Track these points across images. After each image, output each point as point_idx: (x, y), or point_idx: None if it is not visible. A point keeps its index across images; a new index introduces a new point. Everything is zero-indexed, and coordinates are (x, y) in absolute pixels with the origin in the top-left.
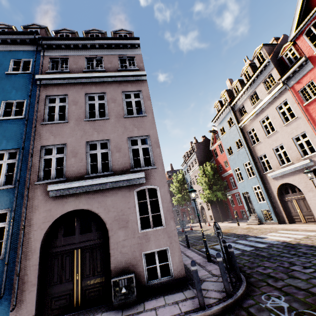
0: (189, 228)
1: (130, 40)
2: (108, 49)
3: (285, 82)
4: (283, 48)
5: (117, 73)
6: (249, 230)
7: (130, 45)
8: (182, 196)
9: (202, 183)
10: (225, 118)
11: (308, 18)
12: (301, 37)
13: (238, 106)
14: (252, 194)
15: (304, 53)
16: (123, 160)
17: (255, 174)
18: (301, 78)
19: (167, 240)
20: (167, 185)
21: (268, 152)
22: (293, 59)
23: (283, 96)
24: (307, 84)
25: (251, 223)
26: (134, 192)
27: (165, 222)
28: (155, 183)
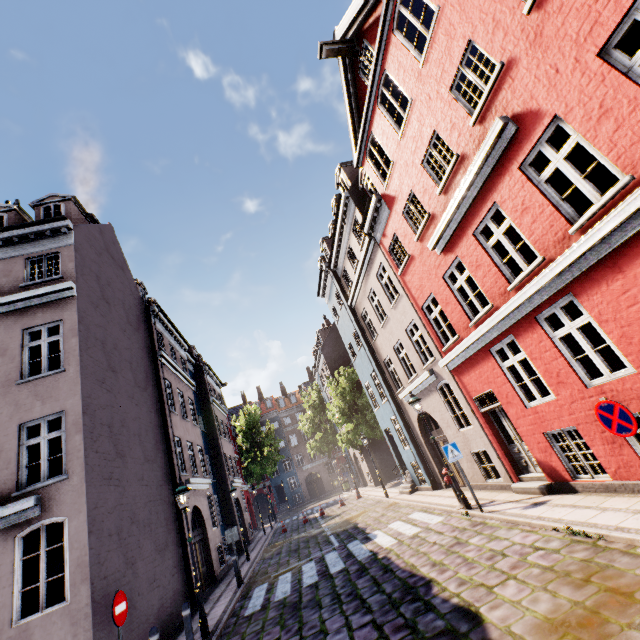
0: (327, 508)
1: (50, 223)
2: (7, 247)
3: (373, 233)
4: (360, 174)
5: (12, 297)
6: (383, 514)
7: (49, 231)
8: (323, 437)
9: (334, 413)
10: (332, 290)
11: (362, 133)
12: (366, 162)
13: (340, 269)
14: (394, 433)
15: (376, 187)
16: (2, 476)
17: (385, 394)
18: (385, 229)
19: (68, 631)
20: (85, 510)
21: (391, 354)
22: (374, 193)
23: (377, 256)
24: (394, 239)
25: (403, 490)
26: (16, 541)
27: (70, 592)
28: (62, 512)
